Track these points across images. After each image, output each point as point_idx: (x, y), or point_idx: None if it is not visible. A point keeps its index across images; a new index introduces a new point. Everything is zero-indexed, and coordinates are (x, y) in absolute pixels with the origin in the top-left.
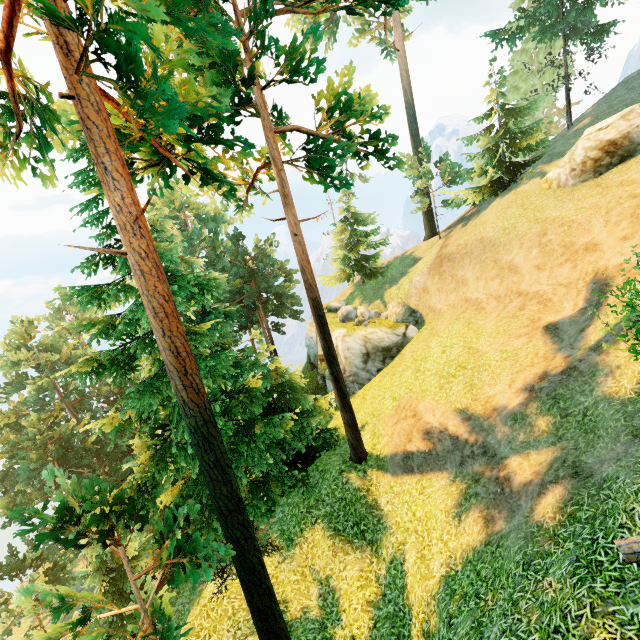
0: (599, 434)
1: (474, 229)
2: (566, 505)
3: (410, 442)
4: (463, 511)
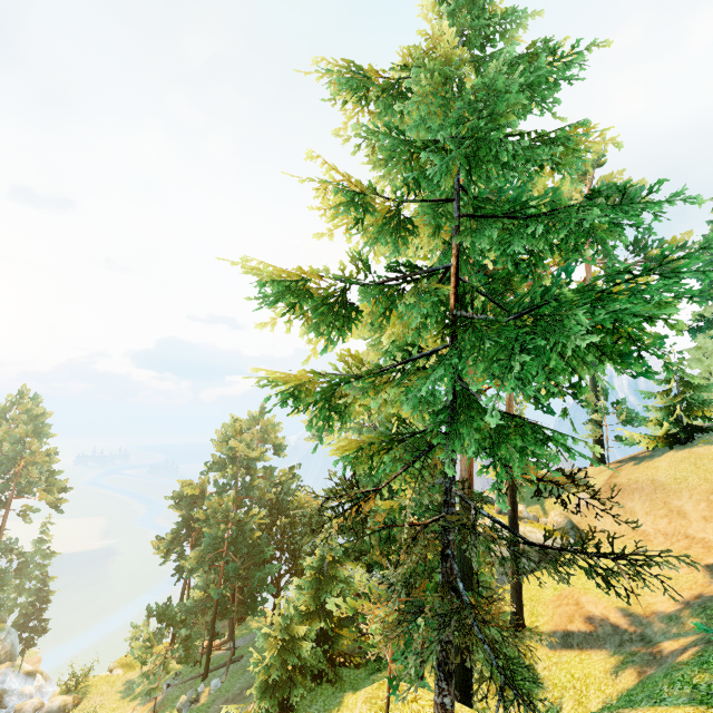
0: None
1: (646, 470)
2: (698, 652)
3: (571, 623)
4: (620, 669)
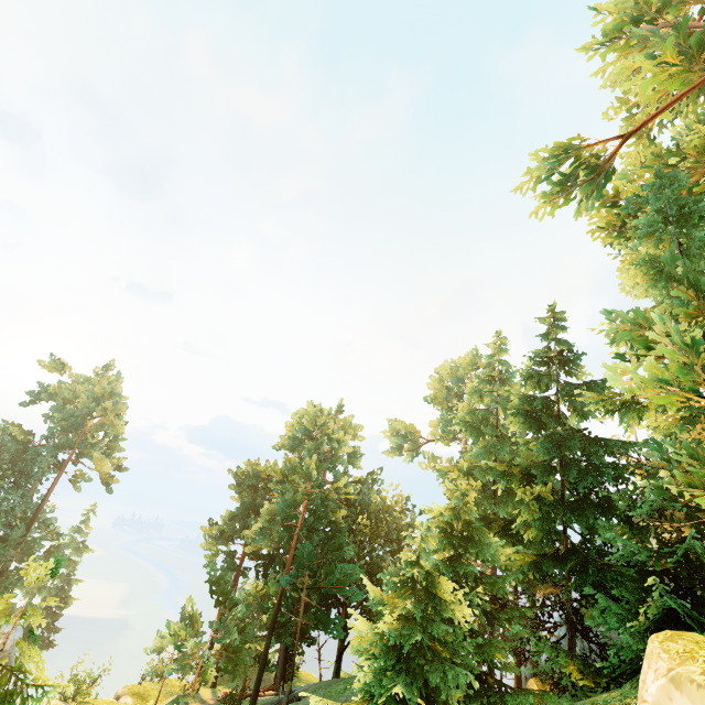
0: None
1: None
2: None
3: None
4: None
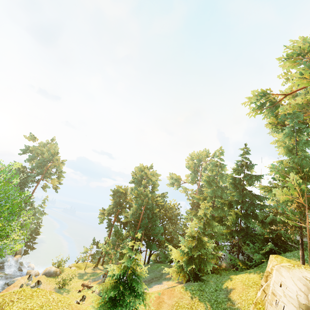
0: None
1: None
2: None
3: None
4: None
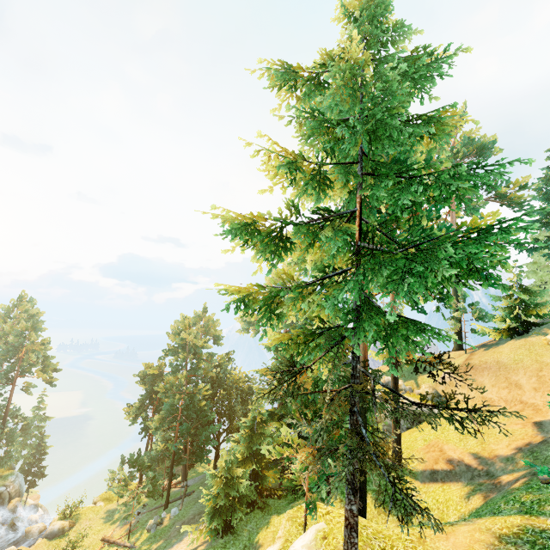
0: (549, 463)
1: (493, 354)
2: (526, 481)
3: (436, 464)
4: (471, 495)
